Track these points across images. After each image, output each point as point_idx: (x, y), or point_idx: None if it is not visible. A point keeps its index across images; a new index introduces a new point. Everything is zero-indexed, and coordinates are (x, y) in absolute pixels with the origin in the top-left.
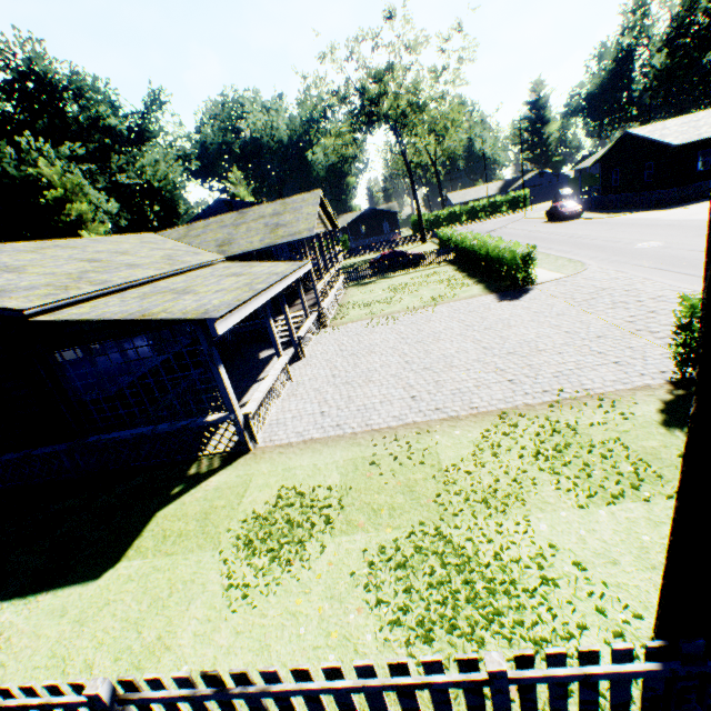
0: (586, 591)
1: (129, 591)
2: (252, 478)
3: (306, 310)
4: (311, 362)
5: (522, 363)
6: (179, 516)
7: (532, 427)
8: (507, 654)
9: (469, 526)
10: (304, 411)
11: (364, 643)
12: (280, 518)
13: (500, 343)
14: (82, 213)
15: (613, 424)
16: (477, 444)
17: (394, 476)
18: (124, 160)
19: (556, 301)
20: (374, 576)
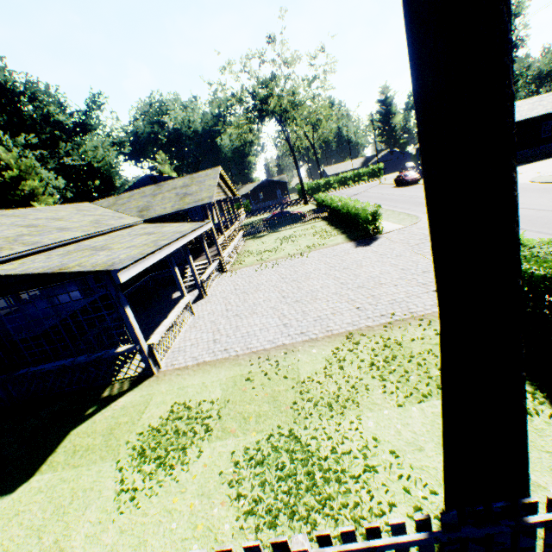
0: (397, 474)
1: (37, 502)
2: (153, 397)
3: (209, 259)
4: (211, 300)
5: (368, 294)
6: (89, 432)
7: (370, 343)
8: (333, 533)
9: (315, 426)
10: (201, 339)
11: (223, 532)
12: (170, 429)
13: (353, 279)
14: (34, 188)
15: (429, 339)
16: (328, 360)
17: (263, 388)
18: (70, 147)
19: (396, 246)
20: (238, 473)
